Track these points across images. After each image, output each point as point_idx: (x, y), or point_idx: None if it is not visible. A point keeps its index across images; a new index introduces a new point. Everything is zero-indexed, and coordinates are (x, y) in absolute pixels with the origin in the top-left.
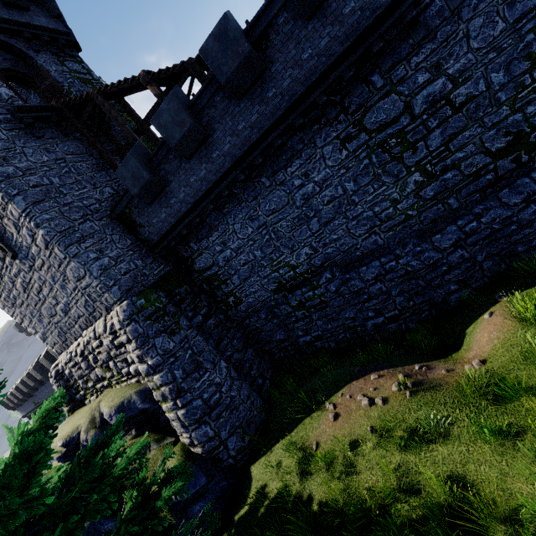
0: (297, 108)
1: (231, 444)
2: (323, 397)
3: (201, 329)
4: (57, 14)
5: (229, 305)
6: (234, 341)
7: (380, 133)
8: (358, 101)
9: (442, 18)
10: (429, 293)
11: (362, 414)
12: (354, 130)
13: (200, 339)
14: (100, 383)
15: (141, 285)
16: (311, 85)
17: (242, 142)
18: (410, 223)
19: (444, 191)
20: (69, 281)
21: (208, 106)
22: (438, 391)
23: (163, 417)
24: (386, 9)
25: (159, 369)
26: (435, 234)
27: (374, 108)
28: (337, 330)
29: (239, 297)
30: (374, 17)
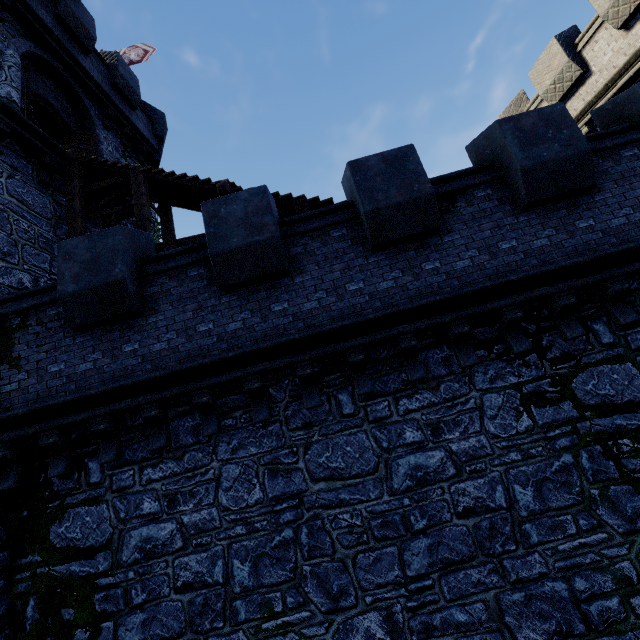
0: (465, 306)
1: None
2: None
3: None
4: (160, 135)
5: None
6: None
7: (601, 416)
8: (566, 347)
9: None
10: None
11: None
12: (552, 388)
13: None
14: None
15: None
16: (504, 285)
17: (343, 310)
18: None
19: None
20: None
21: (314, 236)
22: None
23: None
24: None
25: None
26: None
27: (594, 370)
28: None
29: None
30: (625, 247)
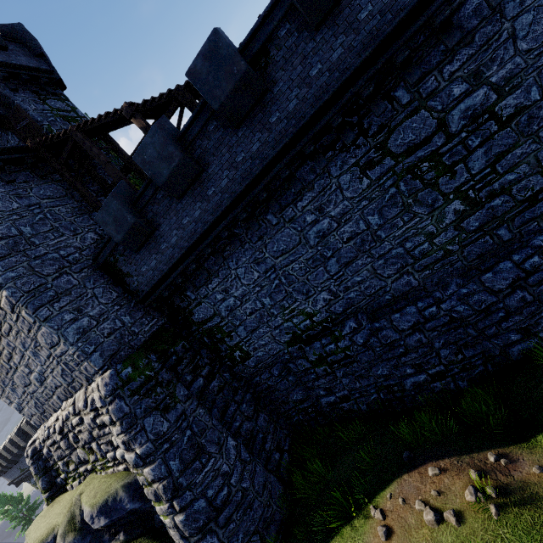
0: (307, 133)
1: None
2: (364, 495)
3: (202, 396)
4: (39, 53)
5: (234, 360)
6: (243, 405)
7: (409, 157)
8: (380, 121)
9: (480, 17)
10: (482, 344)
11: (427, 535)
12: (376, 154)
13: (201, 412)
14: (83, 466)
15: (128, 346)
16: (323, 106)
17: (242, 176)
18: (451, 259)
19: (492, 220)
20: (42, 348)
21: (200, 137)
22: (540, 509)
23: (158, 516)
24: (412, 10)
25: (150, 460)
26: (484, 272)
27: (400, 128)
28: (367, 389)
29: (246, 351)
30: (398, 20)
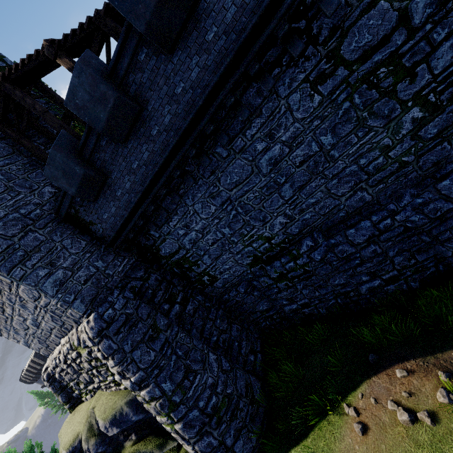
0: (249, 49)
1: (239, 449)
2: (336, 394)
3: (181, 320)
4: None
5: (204, 283)
6: (217, 321)
7: (364, 63)
8: (332, 23)
9: None
10: (434, 248)
11: (402, 433)
12: (328, 65)
13: (182, 336)
14: (91, 385)
15: (106, 289)
16: (266, 10)
17: (185, 109)
18: (406, 171)
19: (451, 125)
20: (27, 302)
21: (132, 70)
22: None
23: None
24: None
25: (144, 385)
26: (440, 180)
27: (355, 28)
28: (325, 296)
29: (213, 275)
30: None
